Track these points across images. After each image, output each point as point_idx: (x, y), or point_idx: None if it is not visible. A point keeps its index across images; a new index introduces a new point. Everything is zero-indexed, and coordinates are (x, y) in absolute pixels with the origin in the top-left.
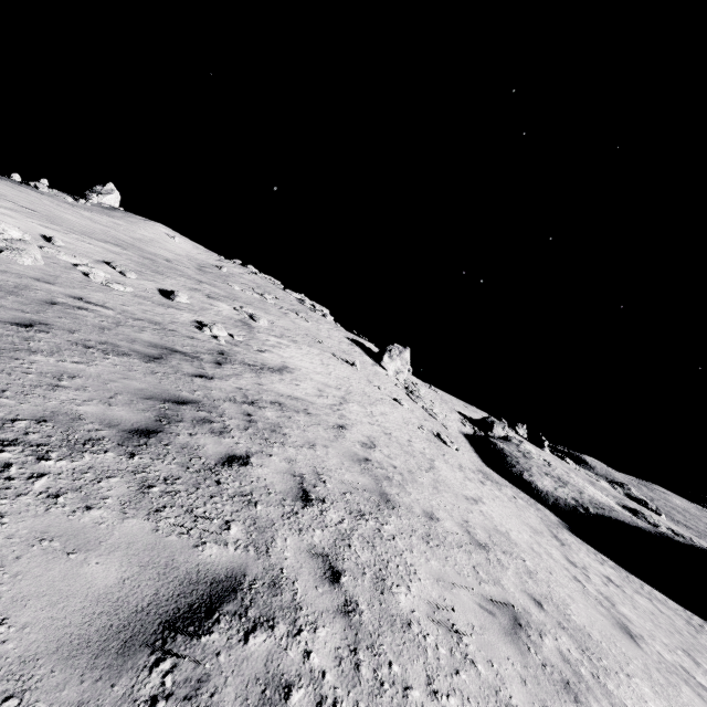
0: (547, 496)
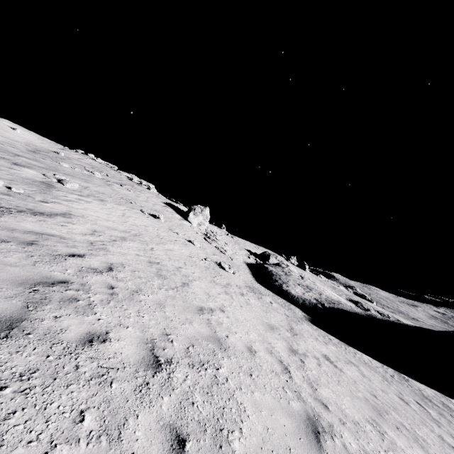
0: (298, 299)
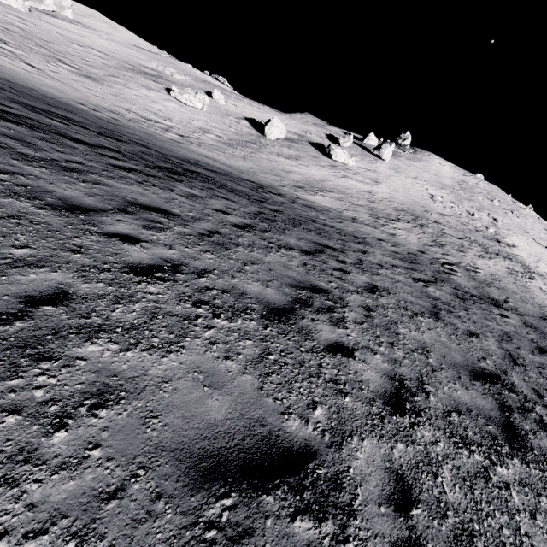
0: None
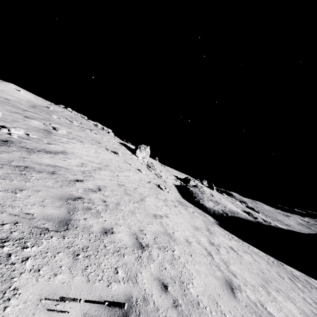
0: (210, 210)
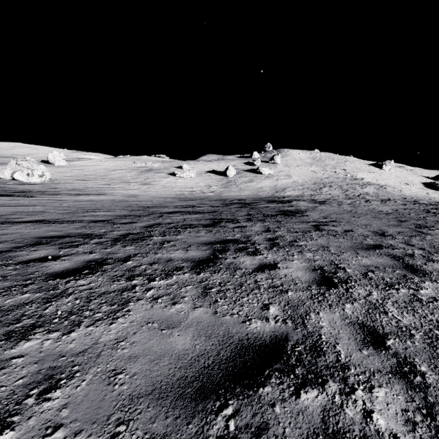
0: None
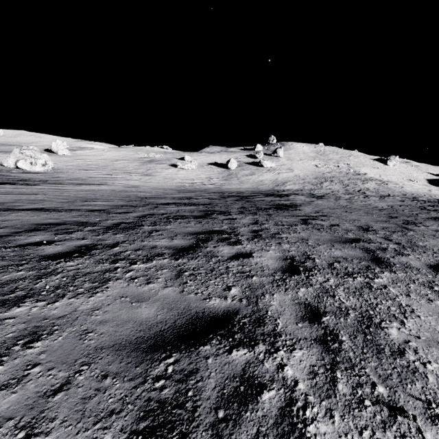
0: None
